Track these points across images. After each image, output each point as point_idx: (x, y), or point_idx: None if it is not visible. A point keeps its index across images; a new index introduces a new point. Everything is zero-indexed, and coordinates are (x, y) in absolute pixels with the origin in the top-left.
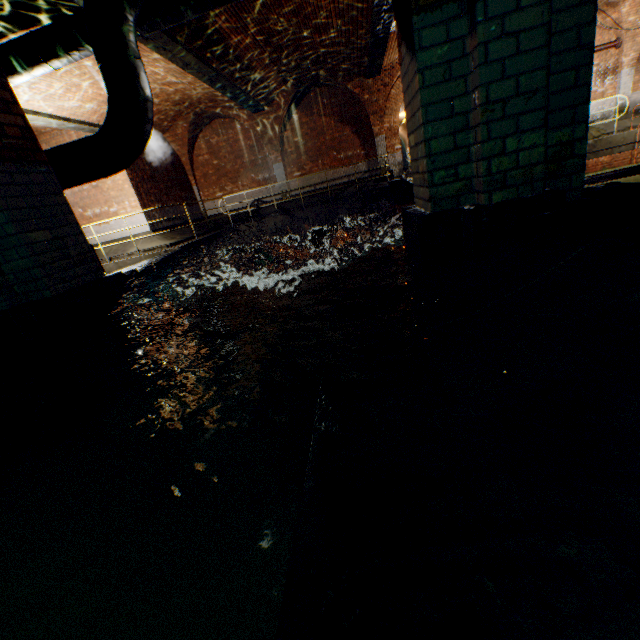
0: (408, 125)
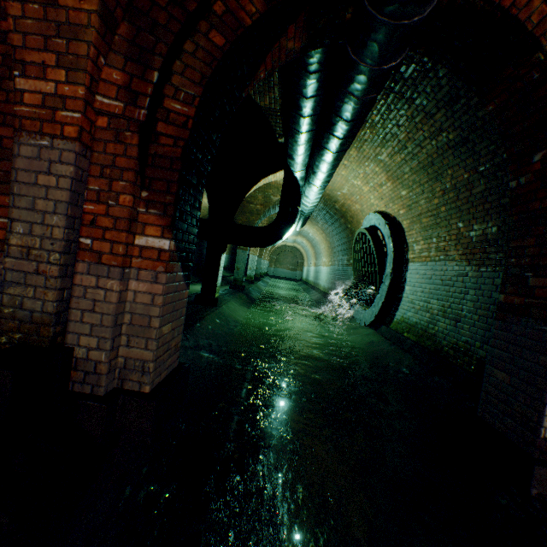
0: (166, 317)
